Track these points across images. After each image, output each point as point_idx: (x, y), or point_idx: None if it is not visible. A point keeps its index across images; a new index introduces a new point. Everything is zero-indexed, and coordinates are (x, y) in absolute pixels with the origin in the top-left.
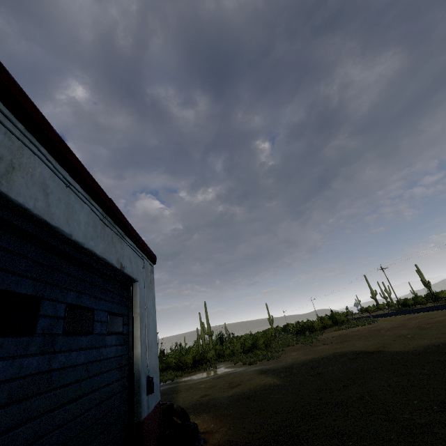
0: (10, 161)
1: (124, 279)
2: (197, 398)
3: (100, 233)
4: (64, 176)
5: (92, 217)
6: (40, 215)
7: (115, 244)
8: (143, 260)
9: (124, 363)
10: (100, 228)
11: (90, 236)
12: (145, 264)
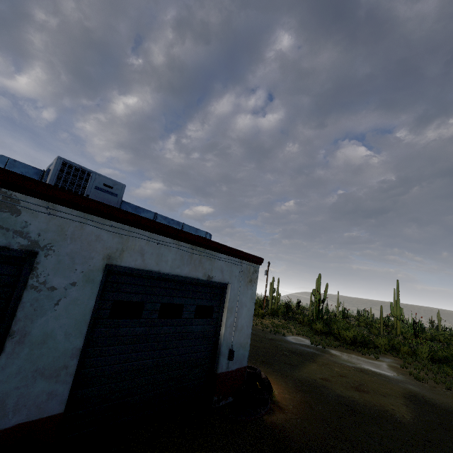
0: (122, 248)
1: (216, 283)
2: (317, 378)
3: (187, 261)
4: (155, 239)
5: (179, 253)
6: (138, 267)
7: (203, 263)
8: (241, 265)
9: (210, 336)
10: (187, 258)
11: (176, 266)
12: (245, 268)
